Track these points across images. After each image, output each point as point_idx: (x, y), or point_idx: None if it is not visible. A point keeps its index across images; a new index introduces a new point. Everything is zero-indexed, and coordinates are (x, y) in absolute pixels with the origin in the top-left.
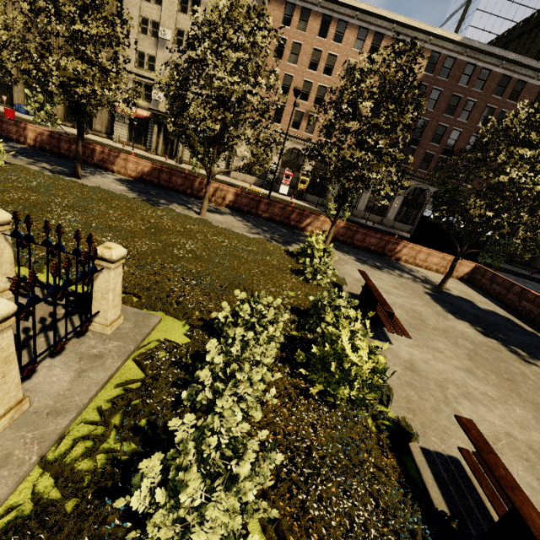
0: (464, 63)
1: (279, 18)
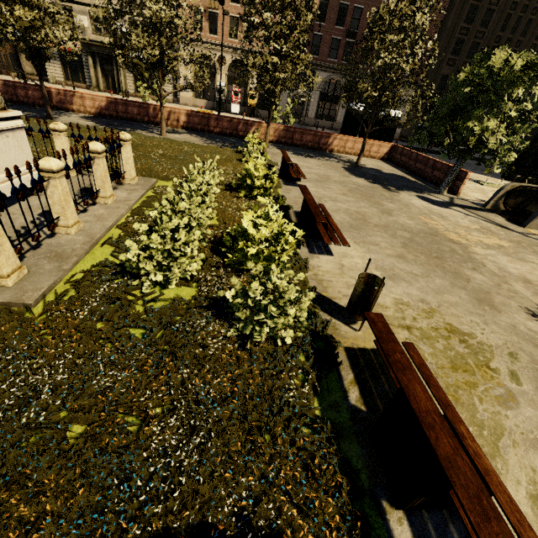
0: None
1: None
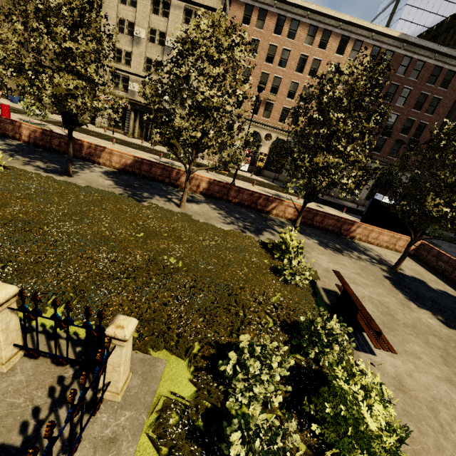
0: (401, 56)
1: (240, 17)
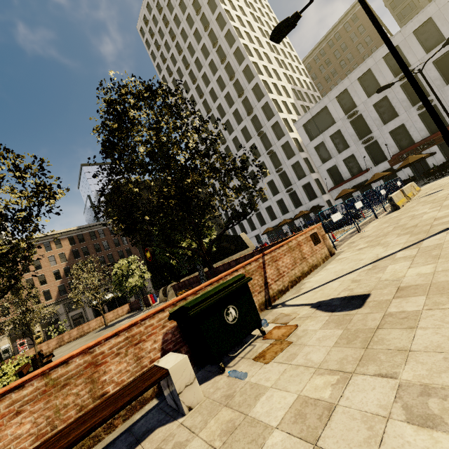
0: (88, 233)
1: None
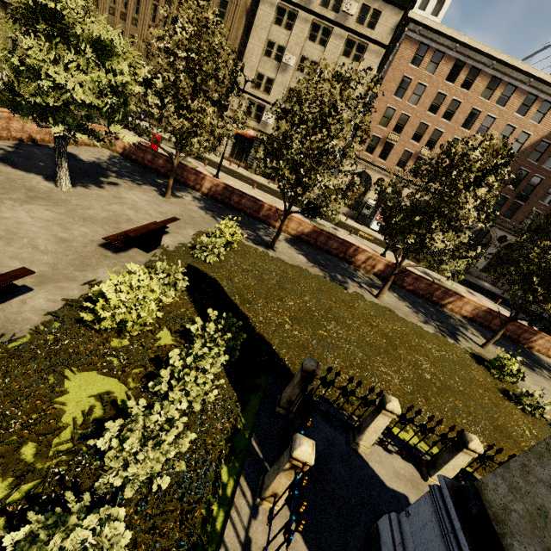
0: None
1: (409, 57)
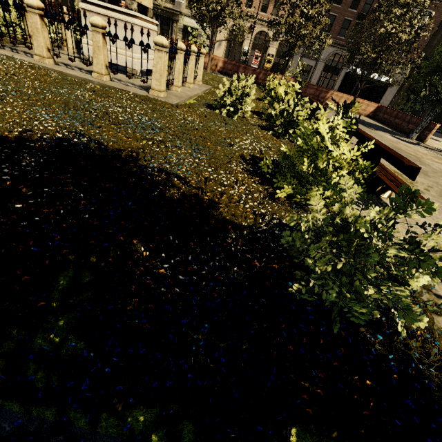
0: None
1: None
